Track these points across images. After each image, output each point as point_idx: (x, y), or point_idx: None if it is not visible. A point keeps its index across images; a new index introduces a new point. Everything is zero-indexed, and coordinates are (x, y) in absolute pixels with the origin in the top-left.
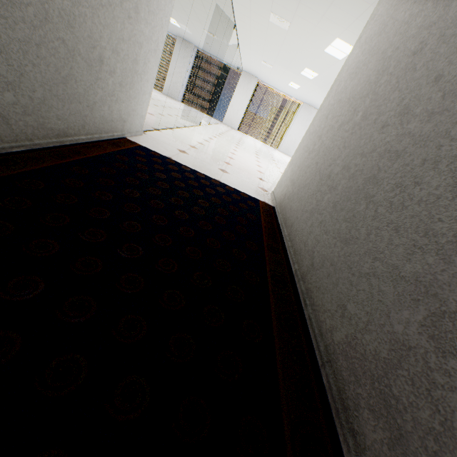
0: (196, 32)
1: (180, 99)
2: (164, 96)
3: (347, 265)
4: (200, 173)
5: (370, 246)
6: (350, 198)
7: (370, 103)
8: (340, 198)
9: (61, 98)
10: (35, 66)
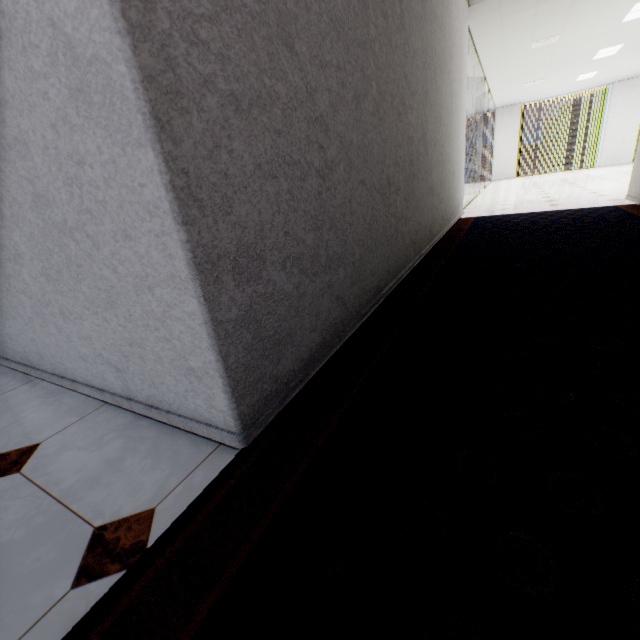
0: None
1: None
2: None
3: None
4: (537, 212)
5: None
6: None
7: None
8: None
9: (448, 200)
10: (445, 188)
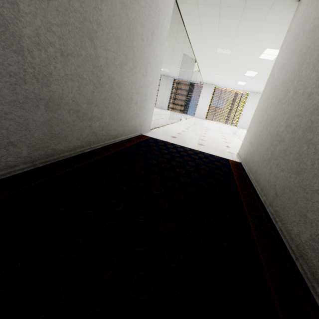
0: (172, 70)
1: (166, 108)
2: (157, 108)
3: (301, 188)
4: (186, 148)
5: (315, 172)
6: (295, 144)
7: (297, 83)
8: (288, 146)
9: (115, 120)
10: (107, 108)
